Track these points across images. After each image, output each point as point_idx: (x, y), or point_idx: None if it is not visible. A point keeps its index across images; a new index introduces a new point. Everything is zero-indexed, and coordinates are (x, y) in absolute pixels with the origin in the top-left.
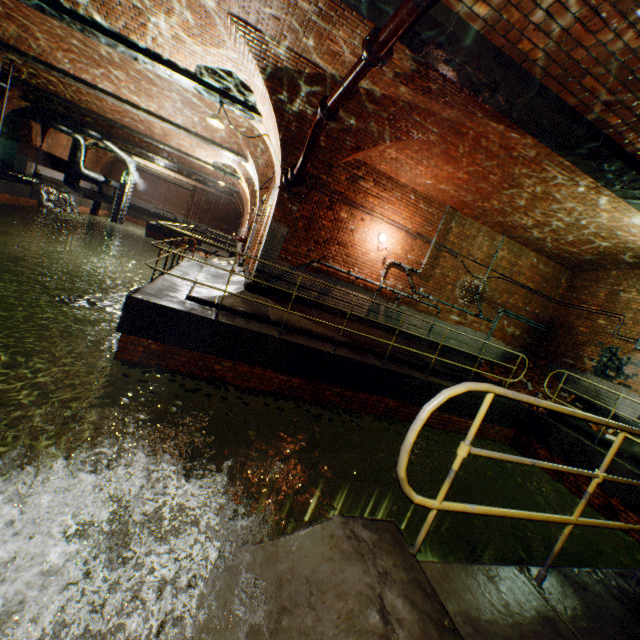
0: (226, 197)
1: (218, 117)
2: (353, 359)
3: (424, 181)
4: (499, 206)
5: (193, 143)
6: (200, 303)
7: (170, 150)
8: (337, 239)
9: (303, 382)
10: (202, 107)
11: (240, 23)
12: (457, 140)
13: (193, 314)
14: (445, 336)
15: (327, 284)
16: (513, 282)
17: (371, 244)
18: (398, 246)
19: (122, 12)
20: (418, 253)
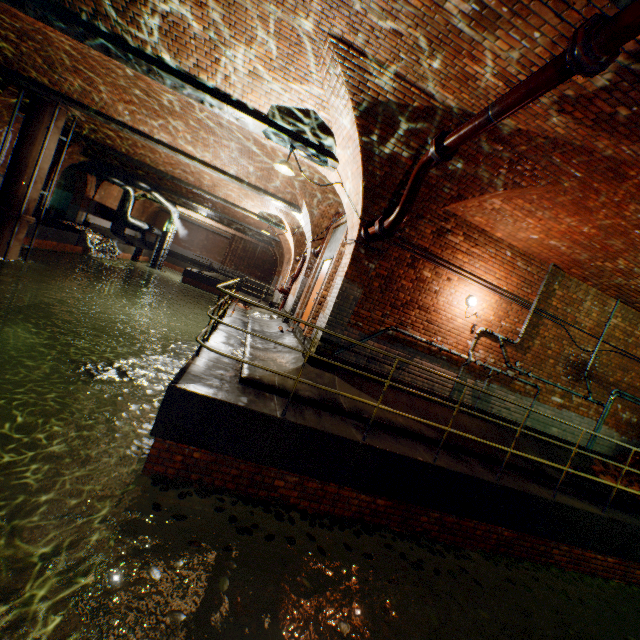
0: (263, 245)
1: (288, 162)
2: (459, 472)
3: (528, 235)
4: (627, 266)
5: (241, 193)
6: (257, 387)
7: (217, 200)
8: (418, 302)
9: (390, 503)
10: (261, 156)
11: (341, 47)
12: (608, 186)
13: (253, 411)
14: (544, 422)
15: (430, 370)
16: (629, 356)
17: (458, 308)
18: (490, 311)
19: (195, 47)
20: (513, 319)
